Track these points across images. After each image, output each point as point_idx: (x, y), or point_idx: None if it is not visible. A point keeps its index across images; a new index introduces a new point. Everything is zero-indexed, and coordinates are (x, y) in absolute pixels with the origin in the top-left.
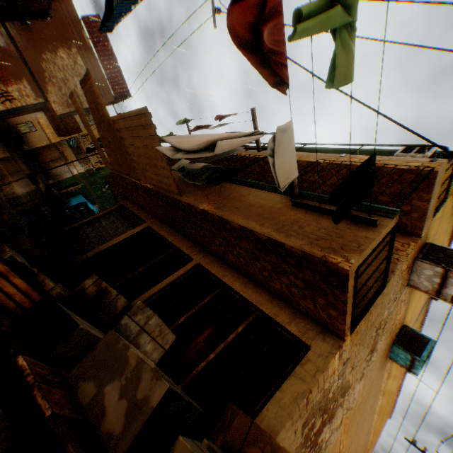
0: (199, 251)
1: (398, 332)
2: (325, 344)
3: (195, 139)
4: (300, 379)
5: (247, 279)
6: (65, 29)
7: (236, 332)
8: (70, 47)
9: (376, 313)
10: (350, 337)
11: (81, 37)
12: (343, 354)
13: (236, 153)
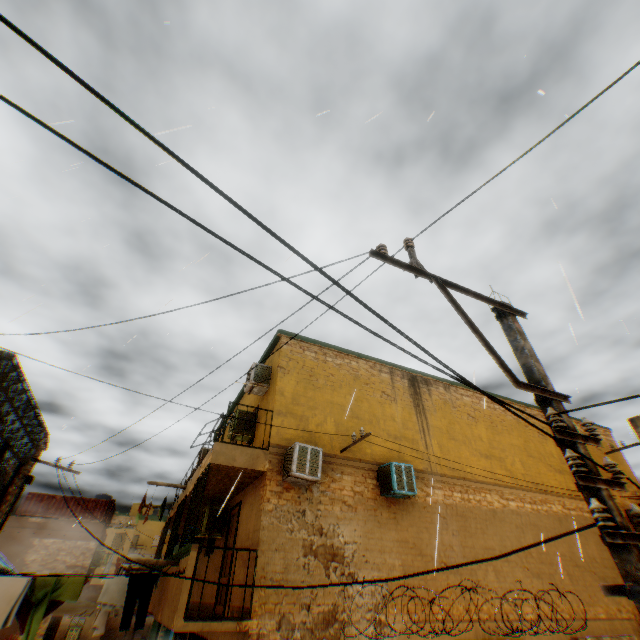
0: None
1: (378, 479)
2: None
3: None
4: None
5: None
6: (16, 538)
7: None
8: (32, 544)
9: (279, 558)
10: (254, 617)
11: (33, 525)
12: (265, 628)
13: (180, 503)
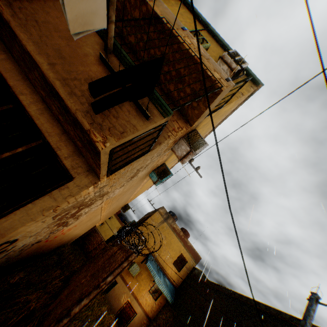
0: (3, 50)
1: (160, 166)
2: (86, 179)
3: None
4: (53, 199)
5: (47, 107)
6: None
7: (15, 152)
8: None
9: (139, 163)
10: (107, 178)
11: None
12: (100, 185)
13: None
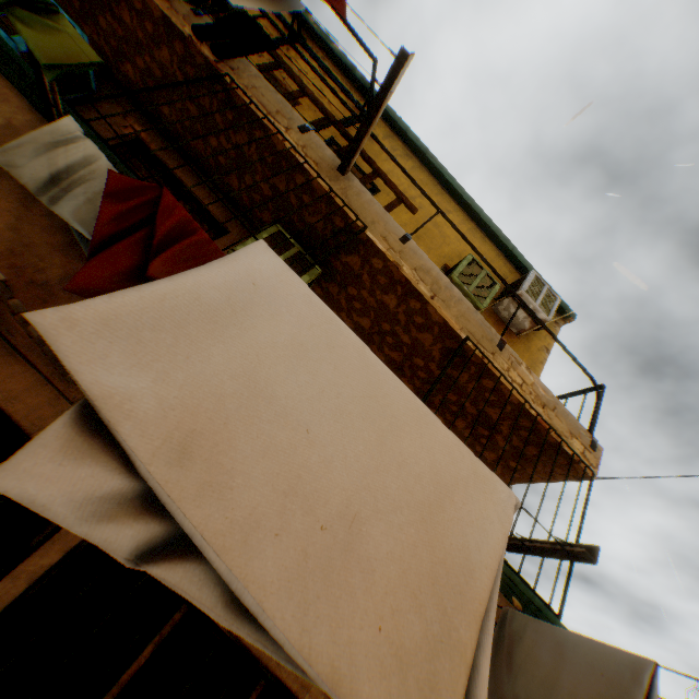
0: None
1: None
2: None
3: (264, 387)
4: None
5: None
6: None
7: None
8: None
9: None
10: None
11: None
12: None
13: (273, 126)
